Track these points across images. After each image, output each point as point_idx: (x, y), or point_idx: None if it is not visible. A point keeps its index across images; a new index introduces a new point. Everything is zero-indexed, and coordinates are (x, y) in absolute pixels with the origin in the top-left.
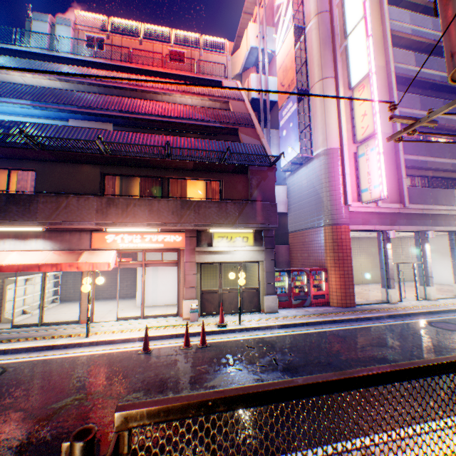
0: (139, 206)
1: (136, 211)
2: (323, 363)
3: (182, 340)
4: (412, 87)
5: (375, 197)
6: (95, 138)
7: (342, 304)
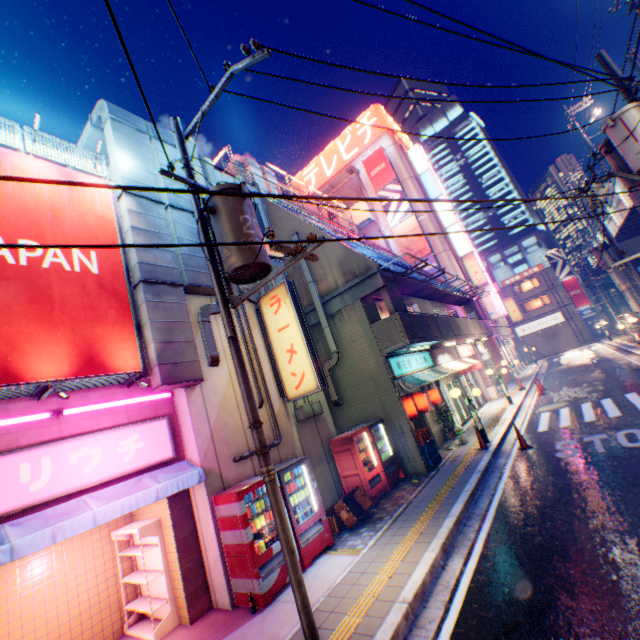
0: (471, 324)
1: (472, 327)
2: (581, 372)
3: (532, 393)
4: None
5: (501, 315)
6: (432, 281)
7: (511, 380)
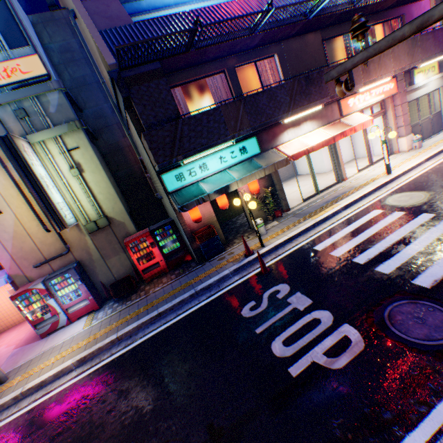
0: (385, 57)
1: (384, 63)
2: None
3: None
4: None
5: None
6: None
7: None
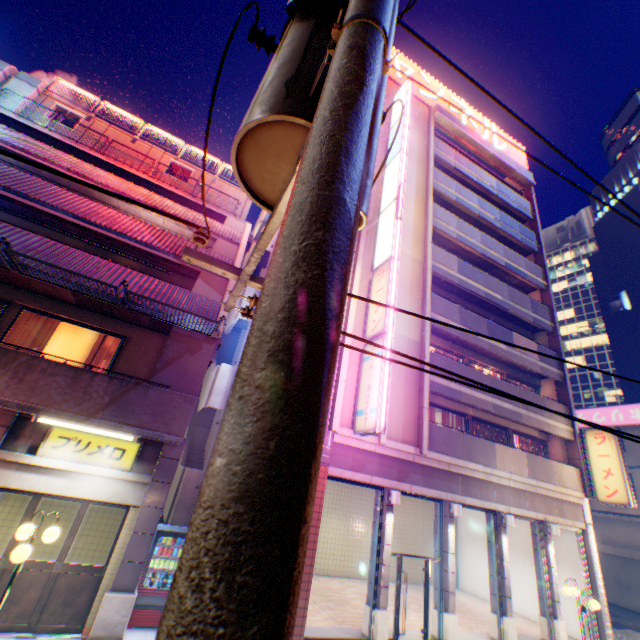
0: None
1: None
2: None
3: None
4: (458, 296)
5: (370, 426)
6: None
7: None
